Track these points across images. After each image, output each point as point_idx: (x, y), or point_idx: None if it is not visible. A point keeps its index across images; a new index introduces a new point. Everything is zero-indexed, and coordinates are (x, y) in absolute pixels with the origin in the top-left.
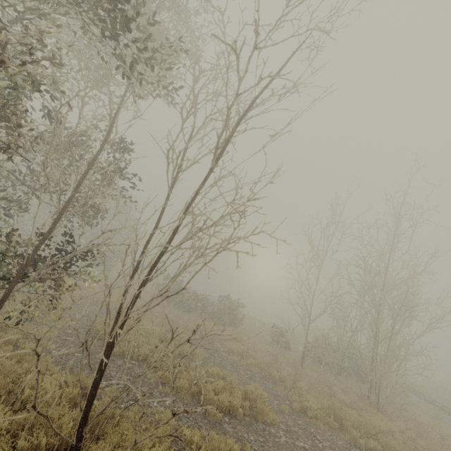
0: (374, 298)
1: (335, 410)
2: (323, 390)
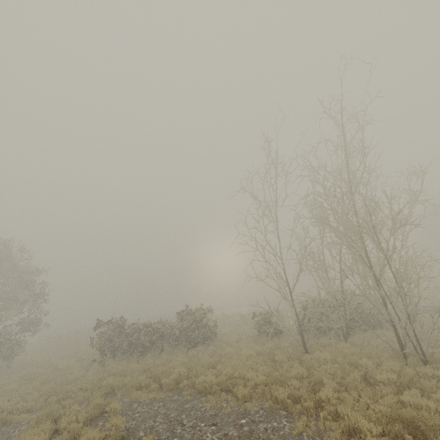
0: (349, 225)
1: (403, 419)
2: (355, 378)
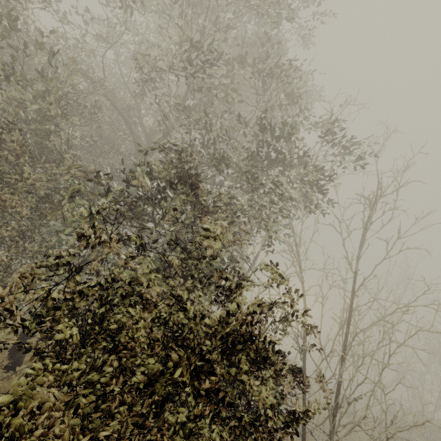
0: None
1: None
2: None
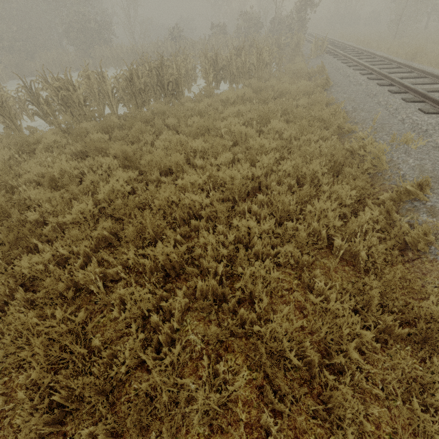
0: None
1: None
2: None
